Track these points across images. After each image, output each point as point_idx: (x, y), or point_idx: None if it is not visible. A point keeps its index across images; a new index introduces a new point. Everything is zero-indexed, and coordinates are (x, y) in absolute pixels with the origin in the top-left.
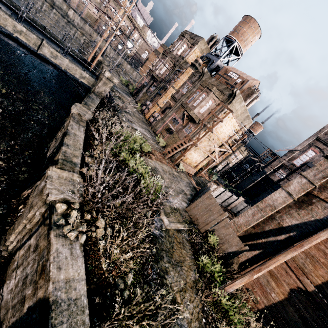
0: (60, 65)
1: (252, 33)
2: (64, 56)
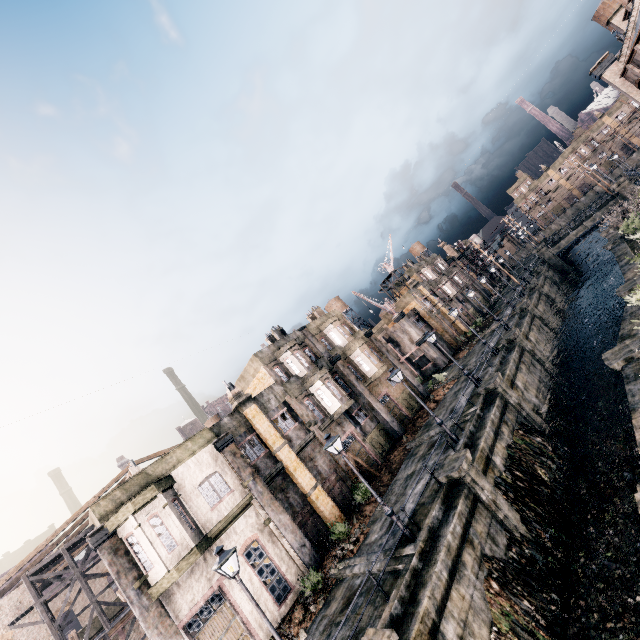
0: (600, 218)
1: (609, 7)
2: (594, 214)
